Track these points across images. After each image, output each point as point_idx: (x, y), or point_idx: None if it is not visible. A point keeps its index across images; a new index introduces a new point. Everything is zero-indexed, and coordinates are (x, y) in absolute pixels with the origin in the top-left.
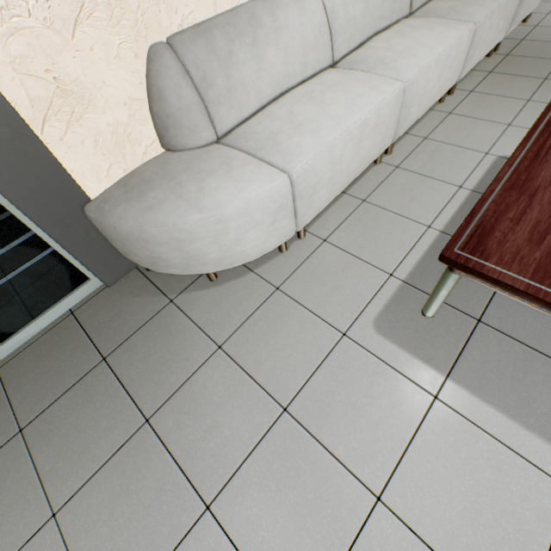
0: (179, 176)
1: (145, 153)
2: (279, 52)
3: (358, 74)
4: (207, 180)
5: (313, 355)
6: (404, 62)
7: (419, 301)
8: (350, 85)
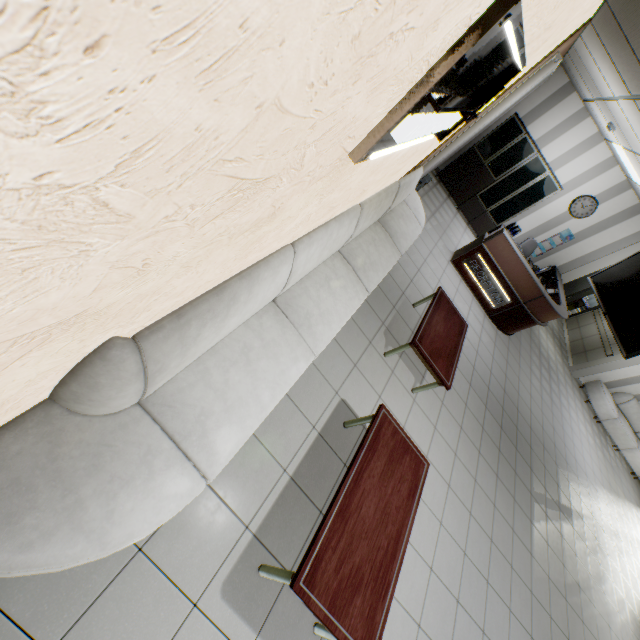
0: (82, 485)
1: (17, 402)
2: (240, 316)
3: (290, 330)
4: (120, 496)
5: (162, 637)
6: (322, 329)
7: (260, 557)
8: (282, 351)
